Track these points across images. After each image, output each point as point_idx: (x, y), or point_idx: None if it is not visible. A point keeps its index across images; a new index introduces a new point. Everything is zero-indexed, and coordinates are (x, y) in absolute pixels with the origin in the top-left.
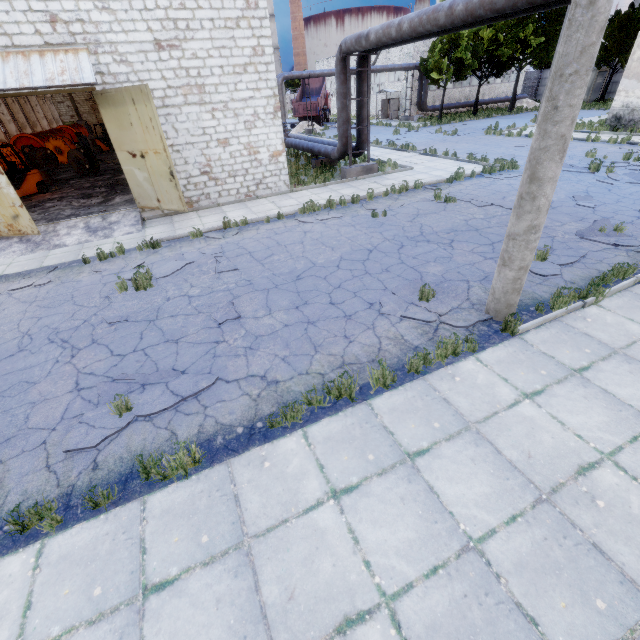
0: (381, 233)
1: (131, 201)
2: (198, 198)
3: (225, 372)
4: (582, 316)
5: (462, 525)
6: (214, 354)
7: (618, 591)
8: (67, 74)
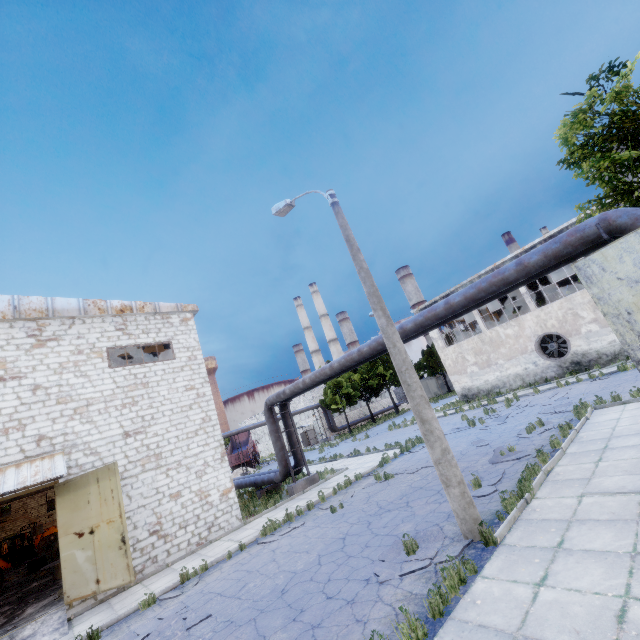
0: (346, 521)
1: (52, 602)
2: (143, 565)
3: None
4: (532, 509)
5: None
6: None
7: None
8: (40, 474)
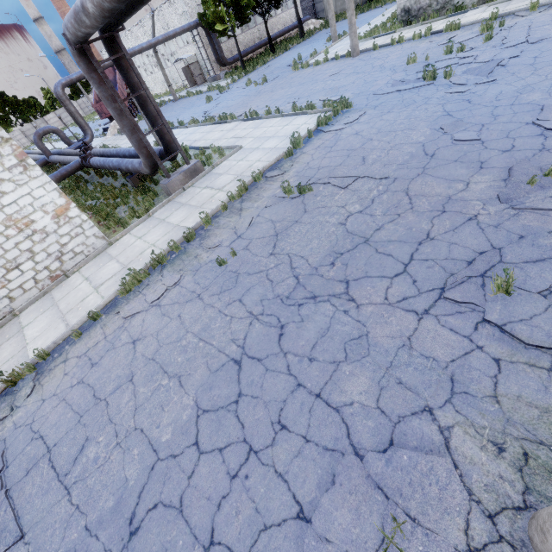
0: (241, 302)
1: None
2: None
3: None
4: None
5: None
6: None
7: None
8: None
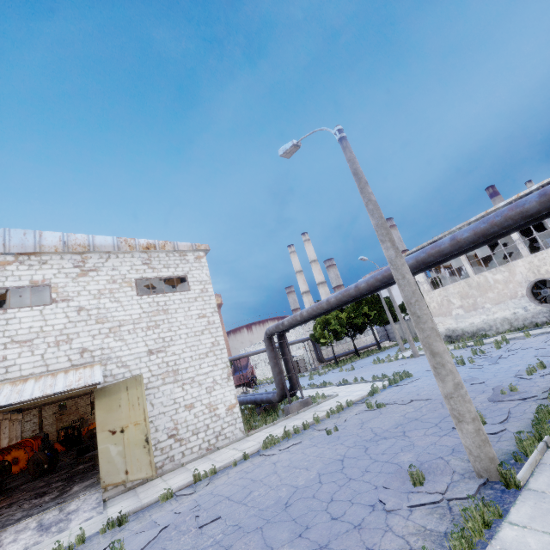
0: (342, 443)
1: (92, 484)
2: (163, 462)
3: None
4: None
5: None
6: None
7: None
8: (82, 380)
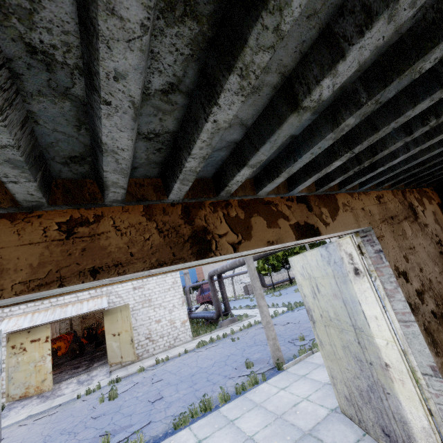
0: (235, 347)
1: (104, 363)
2: (142, 353)
3: (155, 418)
4: (312, 356)
5: (247, 433)
6: (149, 414)
7: (295, 433)
8: (97, 306)
